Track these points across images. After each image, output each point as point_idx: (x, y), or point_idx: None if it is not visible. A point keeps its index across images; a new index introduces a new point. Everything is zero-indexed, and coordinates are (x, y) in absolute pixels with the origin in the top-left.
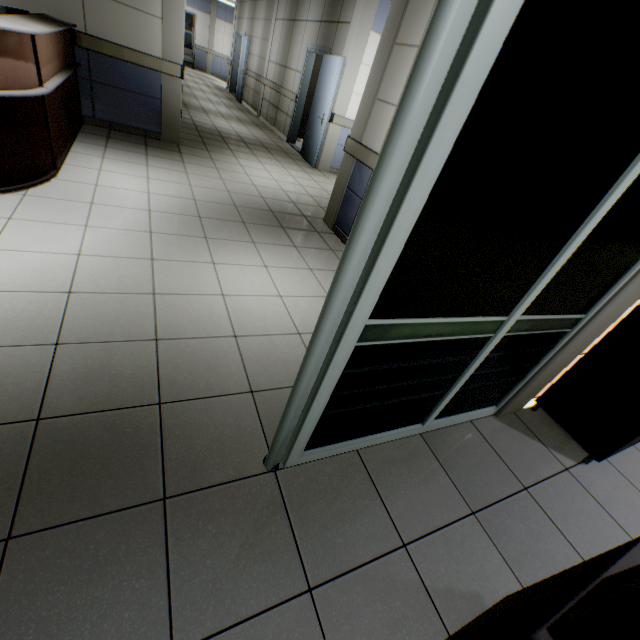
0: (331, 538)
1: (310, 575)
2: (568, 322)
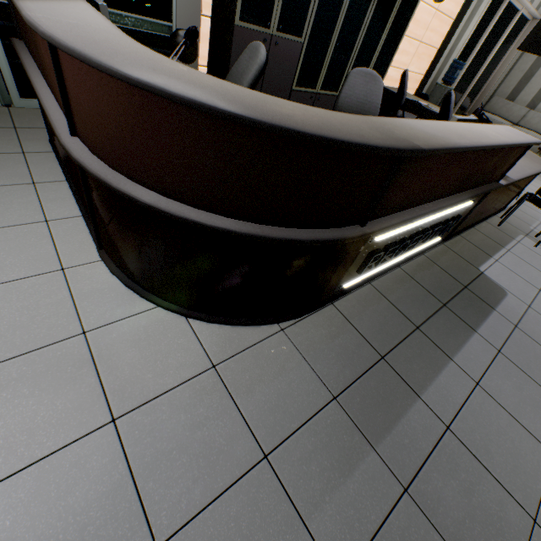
0: (34, 122)
1: (17, 126)
2: (162, 28)
